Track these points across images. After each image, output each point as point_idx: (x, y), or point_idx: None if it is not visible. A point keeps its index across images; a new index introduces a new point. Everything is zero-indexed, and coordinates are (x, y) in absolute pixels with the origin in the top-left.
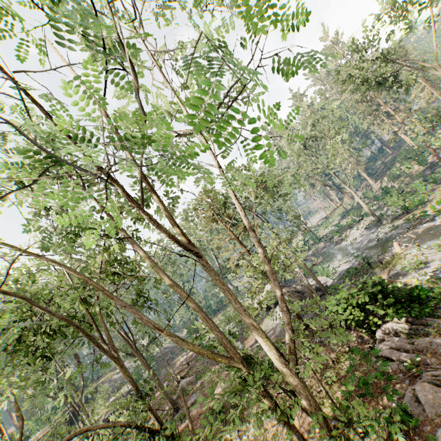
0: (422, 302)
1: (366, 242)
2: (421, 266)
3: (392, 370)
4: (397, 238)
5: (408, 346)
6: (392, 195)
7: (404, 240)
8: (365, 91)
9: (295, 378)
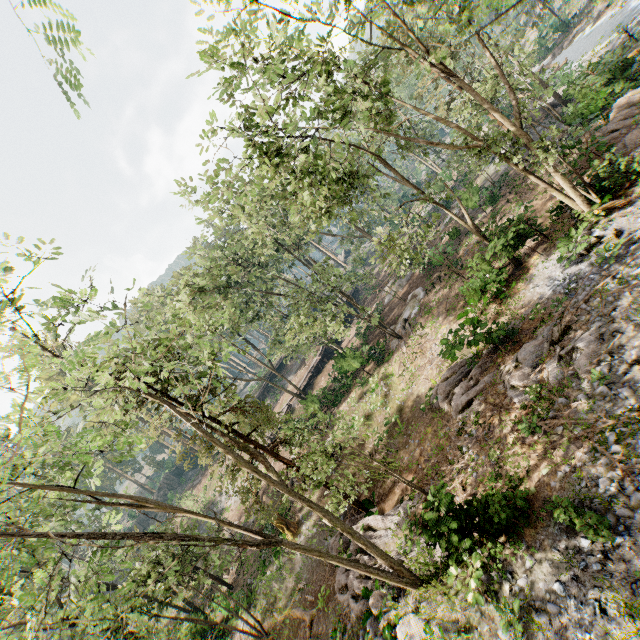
0: None
1: None
2: None
3: (613, 139)
4: None
5: (635, 111)
6: None
7: None
8: None
9: (520, 130)
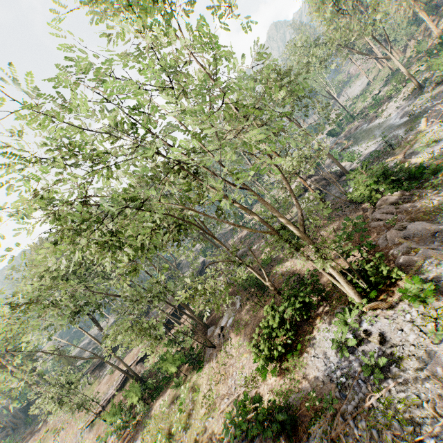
0: (419, 178)
1: (398, 118)
2: (432, 145)
3: (379, 226)
4: (428, 113)
5: (394, 210)
6: (439, 55)
7: (433, 114)
8: None
9: (304, 234)
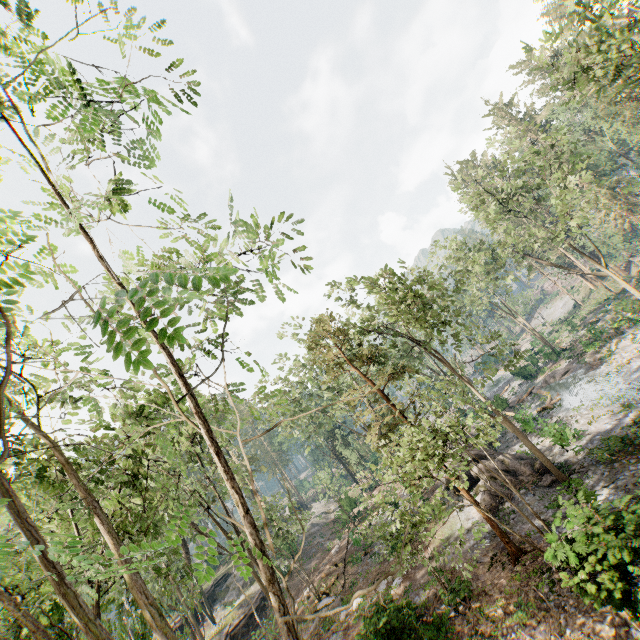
0: None
1: None
2: None
3: None
4: None
5: None
6: None
7: None
8: (618, 92)
9: None
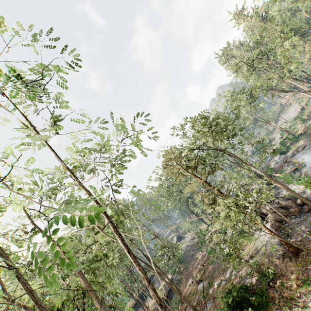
0: None
1: None
2: None
3: None
4: None
5: None
6: None
7: None
8: None
9: None
